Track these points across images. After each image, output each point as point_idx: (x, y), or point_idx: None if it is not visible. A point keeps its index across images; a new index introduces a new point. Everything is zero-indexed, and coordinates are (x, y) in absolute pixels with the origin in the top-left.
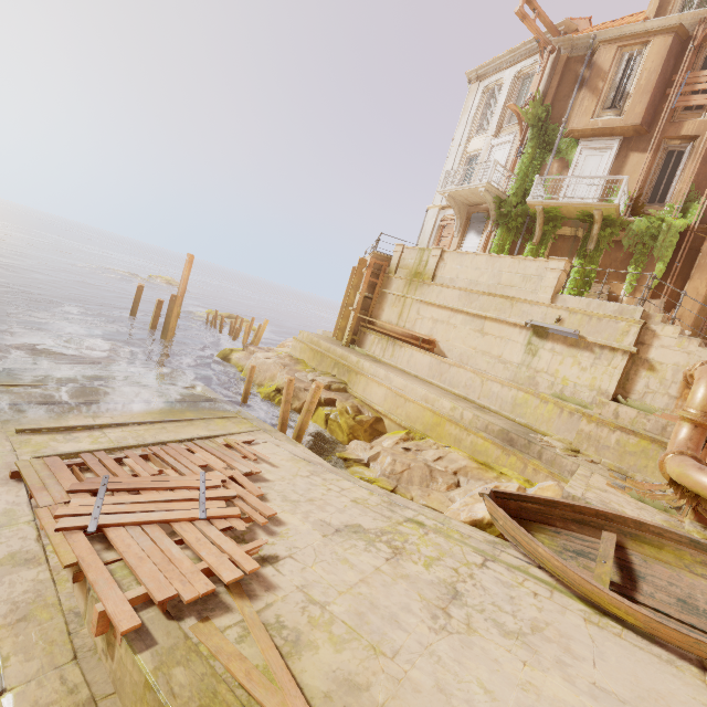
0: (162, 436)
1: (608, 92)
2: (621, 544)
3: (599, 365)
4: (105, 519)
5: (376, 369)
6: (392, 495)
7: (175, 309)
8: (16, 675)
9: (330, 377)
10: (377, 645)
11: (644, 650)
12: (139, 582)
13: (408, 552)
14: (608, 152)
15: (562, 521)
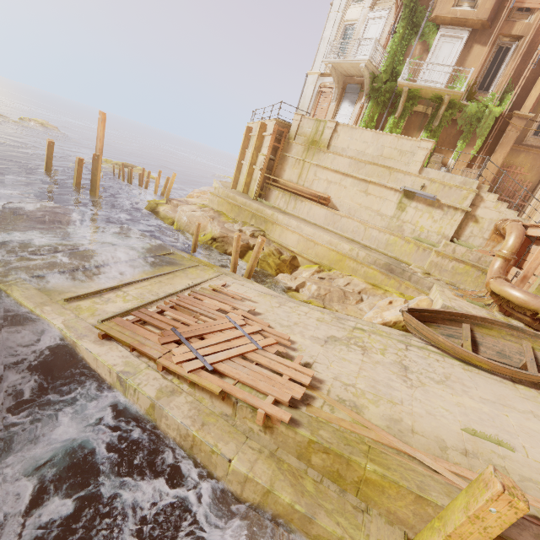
0: (166, 289)
1: None
2: (471, 329)
3: (445, 218)
4: (209, 360)
5: (289, 221)
6: (335, 313)
7: (98, 168)
8: (228, 452)
9: (252, 226)
10: (391, 400)
11: (490, 378)
12: (260, 393)
13: (369, 348)
14: (459, 42)
15: (442, 321)
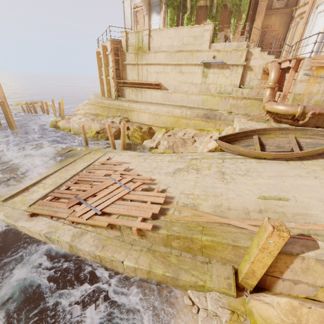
0: (71, 173)
1: None
2: (258, 137)
3: (232, 74)
4: (99, 208)
5: (139, 106)
6: (179, 154)
7: (7, 110)
8: (121, 257)
9: (119, 117)
10: (215, 195)
11: (273, 163)
12: (134, 217)
13: (200, 169)
14: None
15: (241, 138)
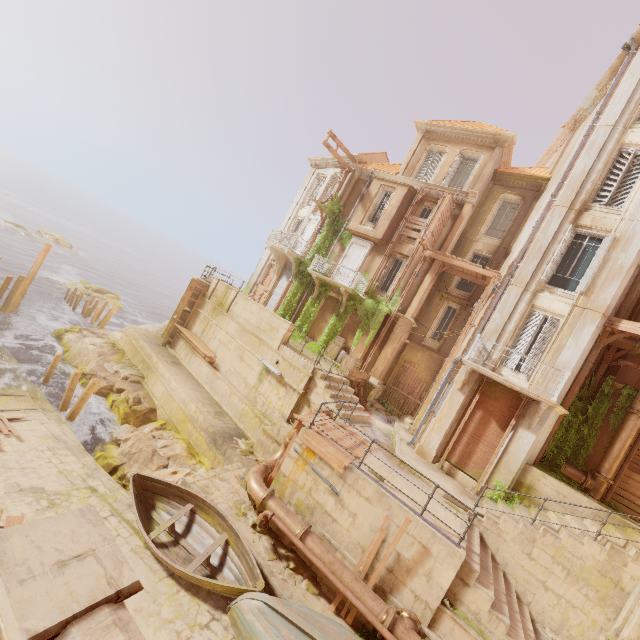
0: None
1: (372, 210)
2: (195, 511)
3: (287, 397)
4: None
5: (165, 371)
6: (98, 470)
7: (20, 288)
8: None
9: (133, 370)
10: None
11: (148, 565)
12: None
13: (59, 507)
14: (365, 250)
15: (173, 496)
